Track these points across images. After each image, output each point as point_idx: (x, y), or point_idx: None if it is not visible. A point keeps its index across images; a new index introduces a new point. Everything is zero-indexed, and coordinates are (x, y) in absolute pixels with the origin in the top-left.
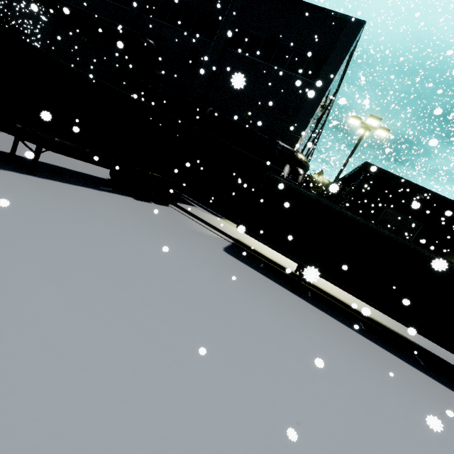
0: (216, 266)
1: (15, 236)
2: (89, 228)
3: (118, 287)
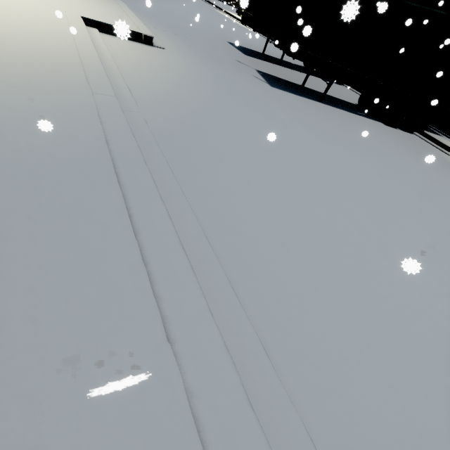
0: None
1: (347, 145)
2: (374, 146)
3: (416, 191)
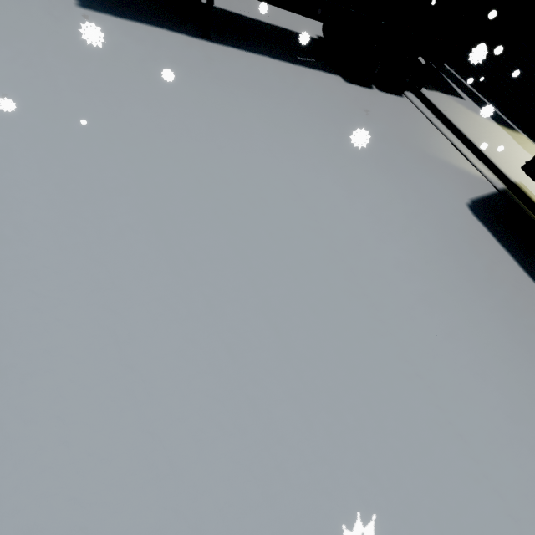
0: (428, 239)
1: (143, 148)
2: (241, 139)
3: (232, 252)
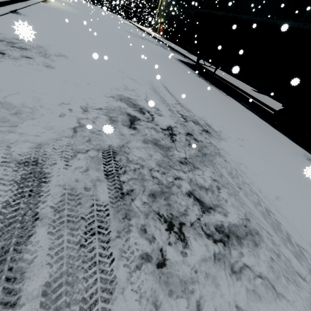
0: None
1: None
2: None
3: None
